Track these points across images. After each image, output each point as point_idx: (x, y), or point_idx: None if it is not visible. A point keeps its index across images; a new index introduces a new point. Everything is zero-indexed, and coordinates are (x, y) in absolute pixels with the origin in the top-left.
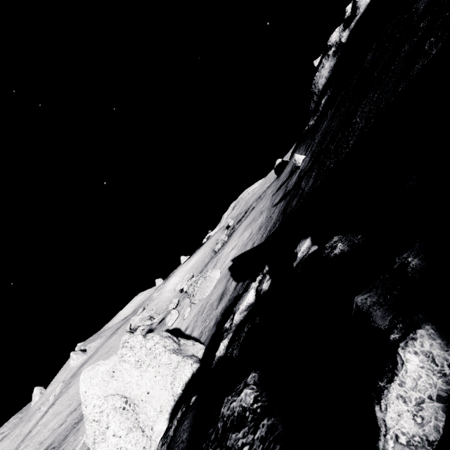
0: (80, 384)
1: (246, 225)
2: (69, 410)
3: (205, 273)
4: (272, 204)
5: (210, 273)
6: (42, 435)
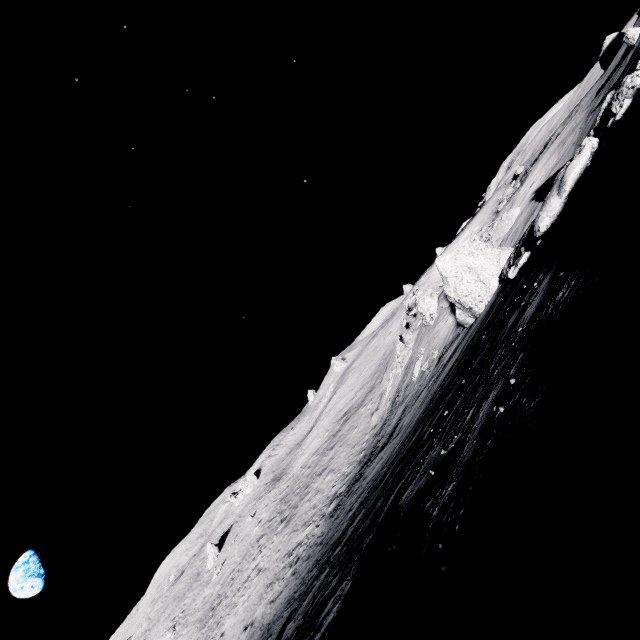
0: (438, 263)
1: (549, 154)
2: (354, 392)
3: (500, 217)
4: (589, 112)
5: (507, 214)
6: (337, 408)
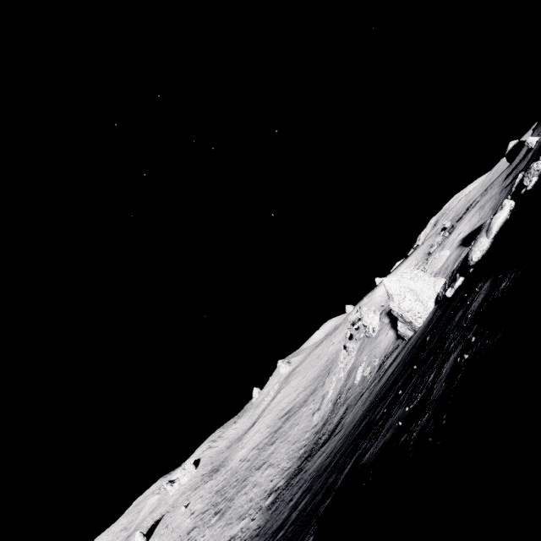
0: (385, 283)
1: (472, 214)
2: (297, 392)
3: (433, 256)
4: (502, 188)
5: (439, 254)
6: (280, 406)
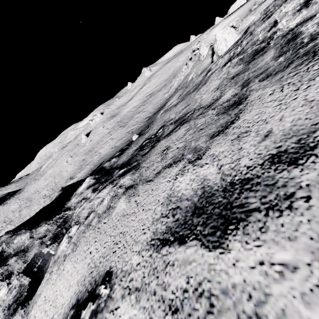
0: (216, 33)
1: None
2: (155, 86)
3: (247, 17)
4: None
5: (250, 17)
6: (146, 92)
